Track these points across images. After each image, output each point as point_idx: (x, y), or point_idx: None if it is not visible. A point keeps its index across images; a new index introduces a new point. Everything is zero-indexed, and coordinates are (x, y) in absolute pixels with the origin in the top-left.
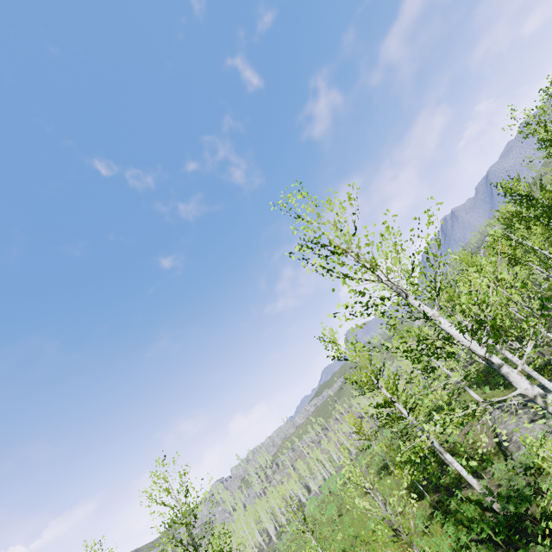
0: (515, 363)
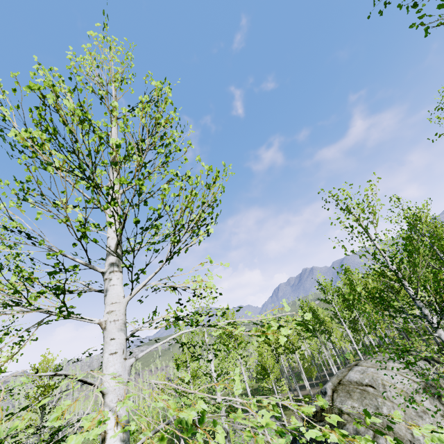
0: (247, 392)
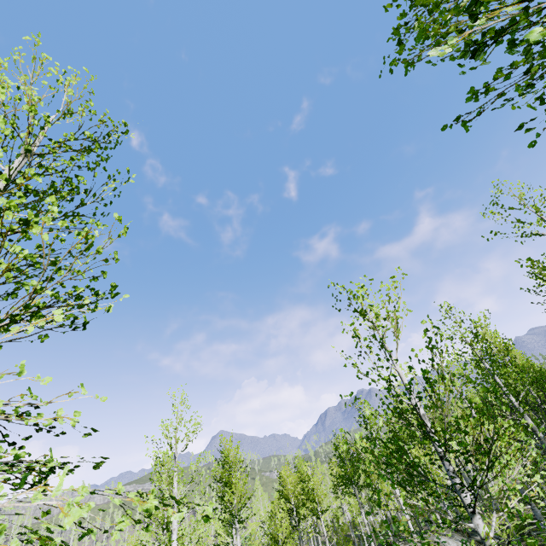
0: None
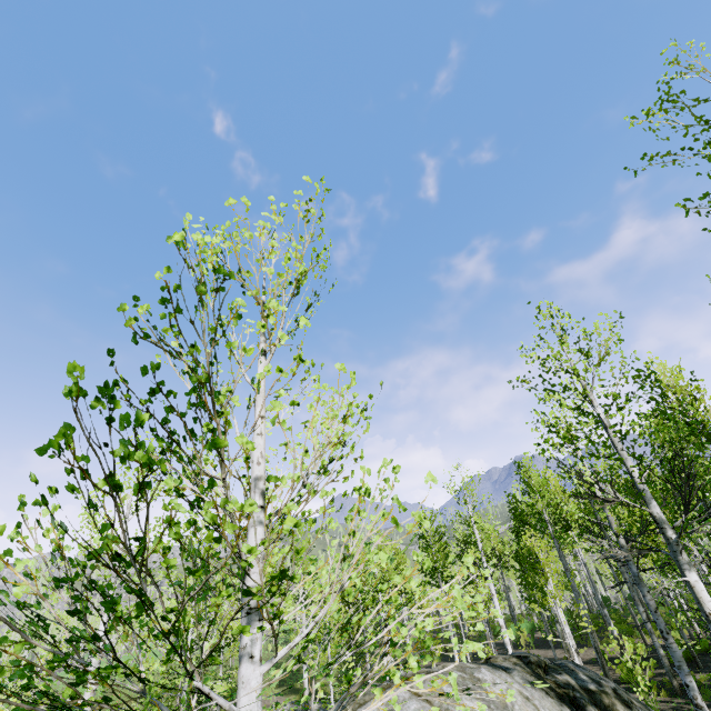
0: None
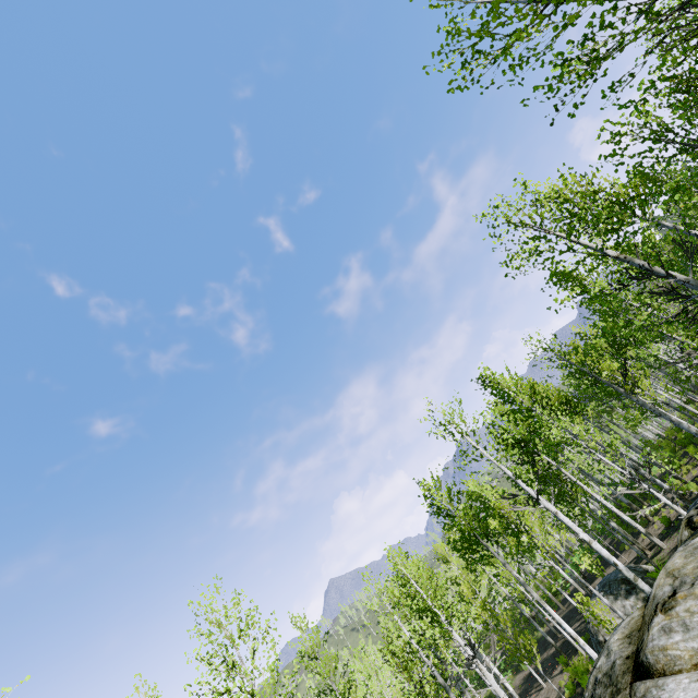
0: None
